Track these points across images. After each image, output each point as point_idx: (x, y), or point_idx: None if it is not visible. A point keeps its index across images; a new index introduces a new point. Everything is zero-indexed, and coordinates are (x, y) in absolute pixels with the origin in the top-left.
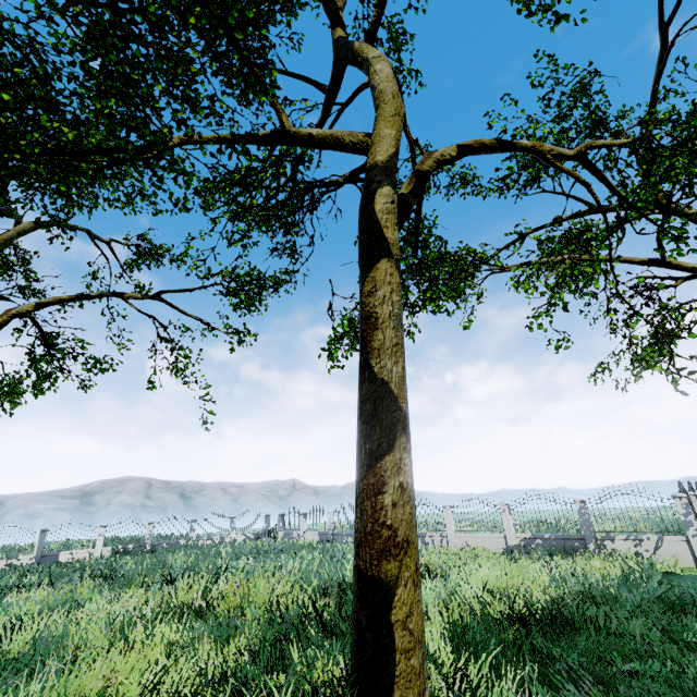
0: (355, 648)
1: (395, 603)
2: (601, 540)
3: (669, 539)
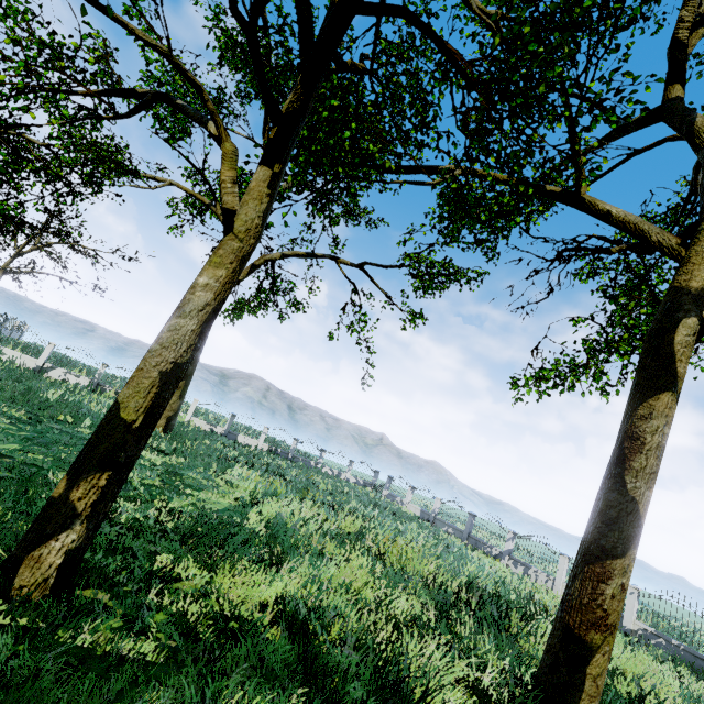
0: (546, 669)
1: (592, 662)
2: None
3: None
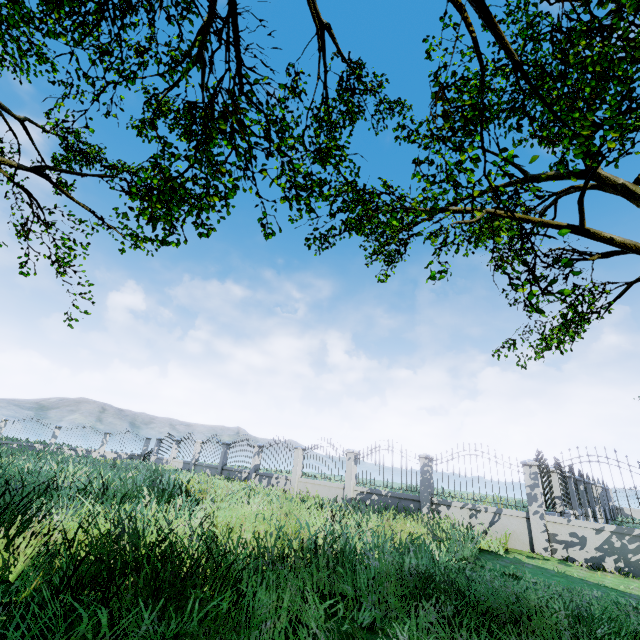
0: None
1: None
2: (437, 505)
3: (508, 514)
